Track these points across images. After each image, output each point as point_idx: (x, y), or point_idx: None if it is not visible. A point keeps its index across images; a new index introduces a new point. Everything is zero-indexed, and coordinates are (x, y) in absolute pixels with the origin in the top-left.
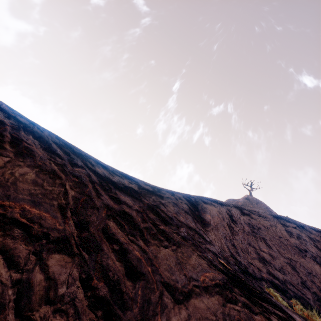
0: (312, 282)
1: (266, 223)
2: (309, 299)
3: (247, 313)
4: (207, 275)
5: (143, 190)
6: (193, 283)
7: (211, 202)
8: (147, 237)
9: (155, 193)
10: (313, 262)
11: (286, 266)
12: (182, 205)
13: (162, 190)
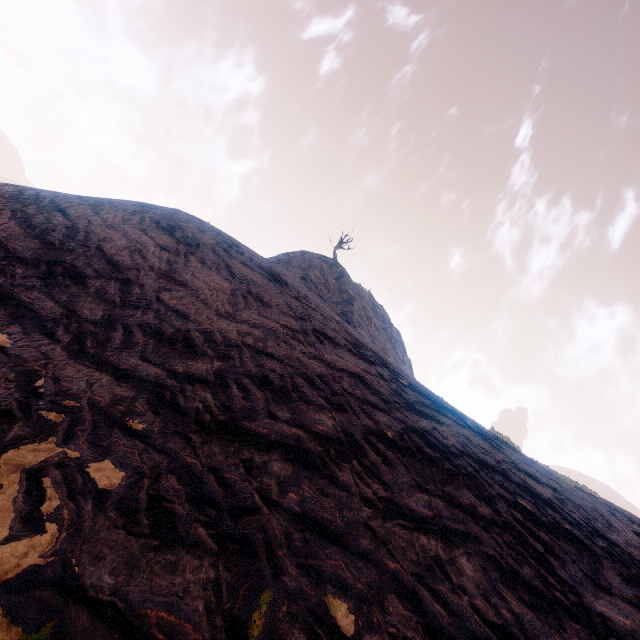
0: None
1: None
2: None
3: None
4: None
5: None
6: None
7: None
8: None
9: None
10: None
11: None
12: None
13: None
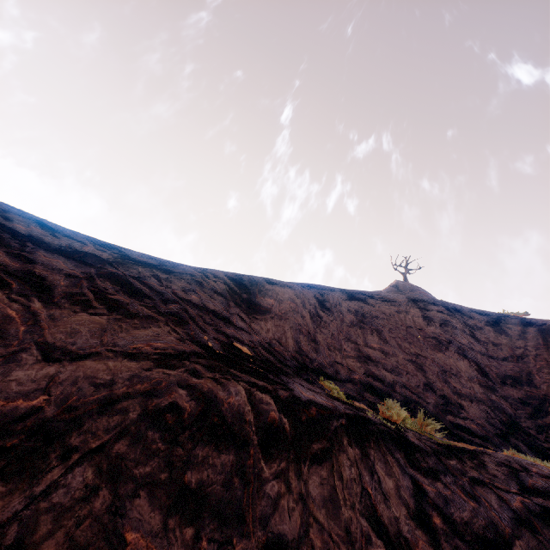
0: (445, 382)
1: (391, 309)
2: (428, 403)
3: (182, 377)
4: (157, 345)
5: (127, 260)
6: (110, 348)
7: (289, 284)
8: (58, 301)
9: (155, 267)
10: (457, 357)
11: (406, 364)
12: (214, 285)
13: (182, 266)
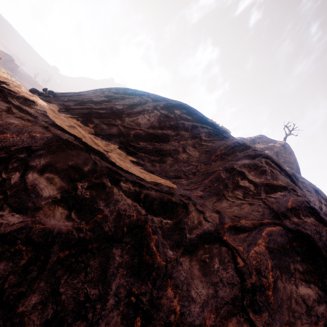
0: None
1: (311, 199)
2: None
3: None
4: None
5: None
6: None
7: None
8: None
9: None
10: None
11: None
12: None
13: None
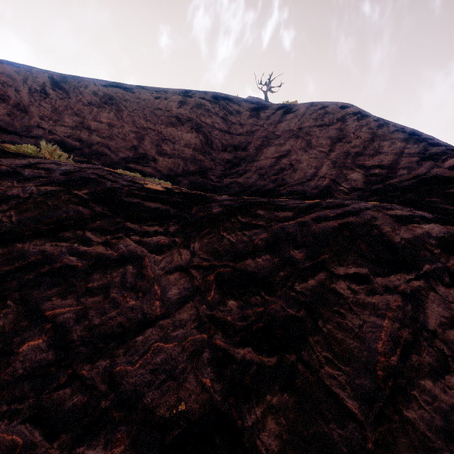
0: (156, 146)
1: (151, 96)
2: (118, 156)
3: None
4: None
5: None
6: None
7: (19, 63)
8: None
9: None
10: (188, 131)
11: (128, 134)
12: None
13: None
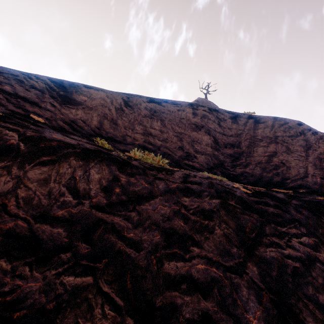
0: (191, 146)
1: (175, 109)
2: (176, 155)
3: None
4: None
5: None
6: None
7: (104, 89)
8: None
9: None
10: (204, 134)
11: (173, 138)
12: (35, 83)
13: (8, 69)
